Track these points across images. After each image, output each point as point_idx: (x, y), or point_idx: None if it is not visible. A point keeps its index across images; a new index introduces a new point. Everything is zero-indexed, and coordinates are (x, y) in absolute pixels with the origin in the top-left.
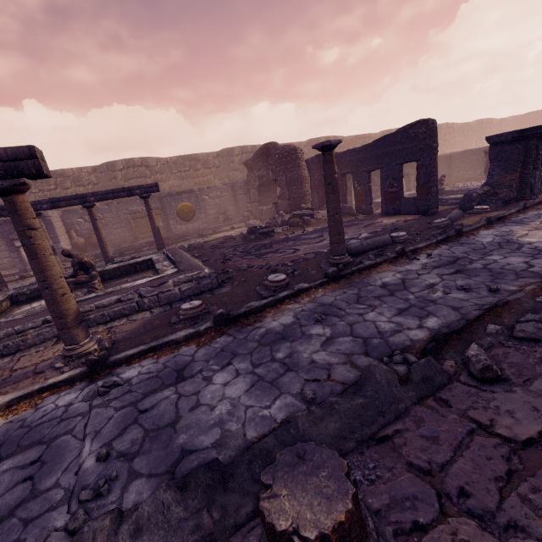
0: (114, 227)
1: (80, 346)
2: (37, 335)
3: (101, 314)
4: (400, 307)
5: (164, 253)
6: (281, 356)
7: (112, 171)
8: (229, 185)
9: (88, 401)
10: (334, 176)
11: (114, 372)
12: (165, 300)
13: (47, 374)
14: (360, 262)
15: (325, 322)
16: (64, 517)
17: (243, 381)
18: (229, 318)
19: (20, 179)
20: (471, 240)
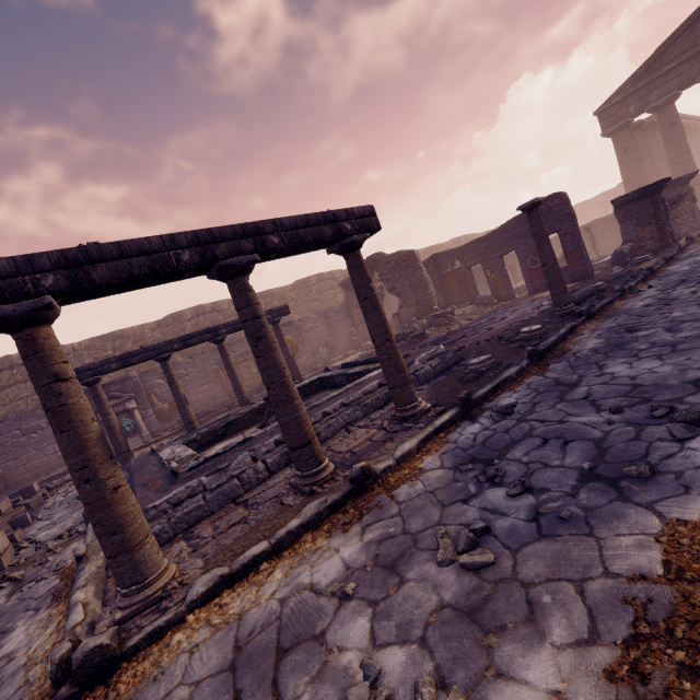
0: (201, 383)
1: (419, 403)
2: (328, 427)
3: (375, 398)
4: (696, 303)
5: (330, 370)
6: (646, 347)
7: (179, 323)
8: (321, 313)
9: (503, 420)
10: (545, 230)
11: (484, 408)
12: (423, 377)
13: (404, 435)
14: (590, 306)
15: (639, 329)
16: (665, 425)
17: (644, 361)
18: (538, 354)
19: (367, 234)
20: (671, 272)
